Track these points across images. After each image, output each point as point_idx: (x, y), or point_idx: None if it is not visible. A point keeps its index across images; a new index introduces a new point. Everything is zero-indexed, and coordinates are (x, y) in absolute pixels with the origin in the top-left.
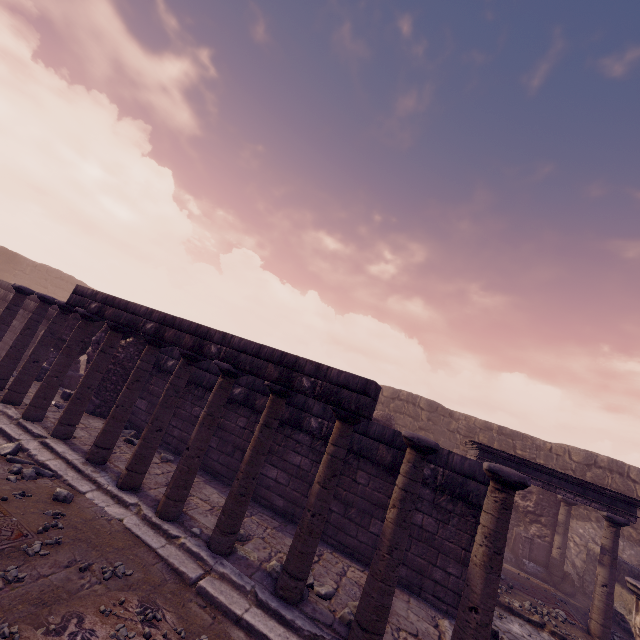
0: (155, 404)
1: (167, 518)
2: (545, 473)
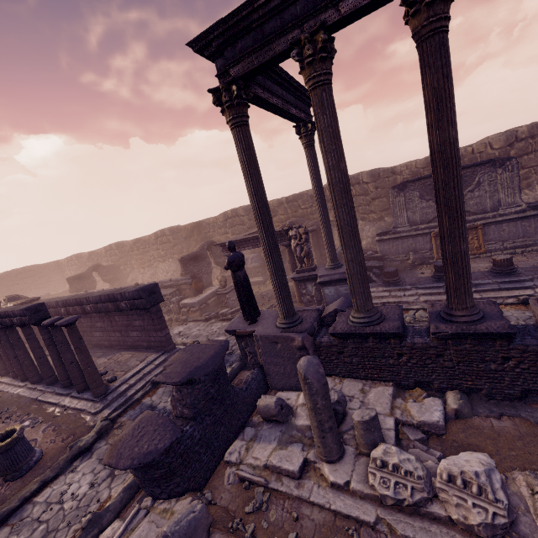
0: None
1: (35, 383)
2: (250, 240)
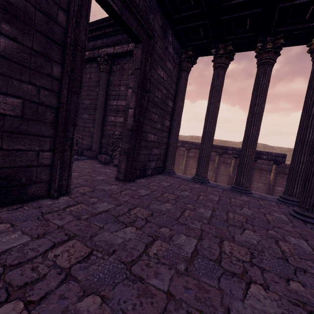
0: (188, 167)
1: None
2: None
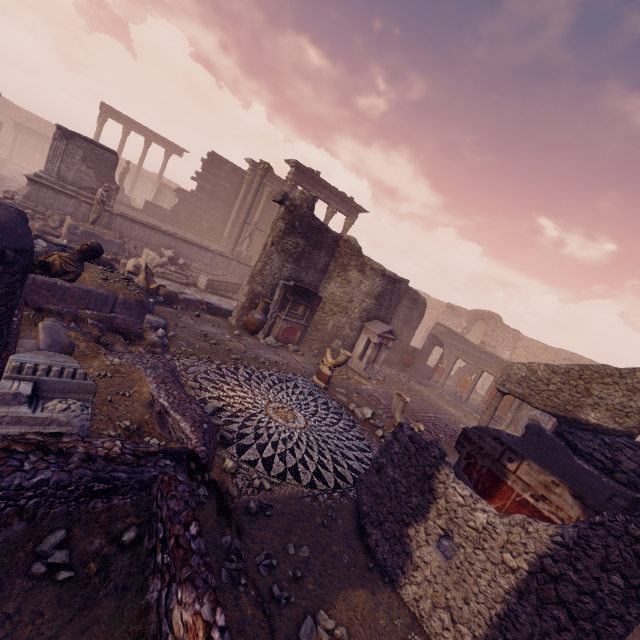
0: None
1: None
2: (41, 135)
